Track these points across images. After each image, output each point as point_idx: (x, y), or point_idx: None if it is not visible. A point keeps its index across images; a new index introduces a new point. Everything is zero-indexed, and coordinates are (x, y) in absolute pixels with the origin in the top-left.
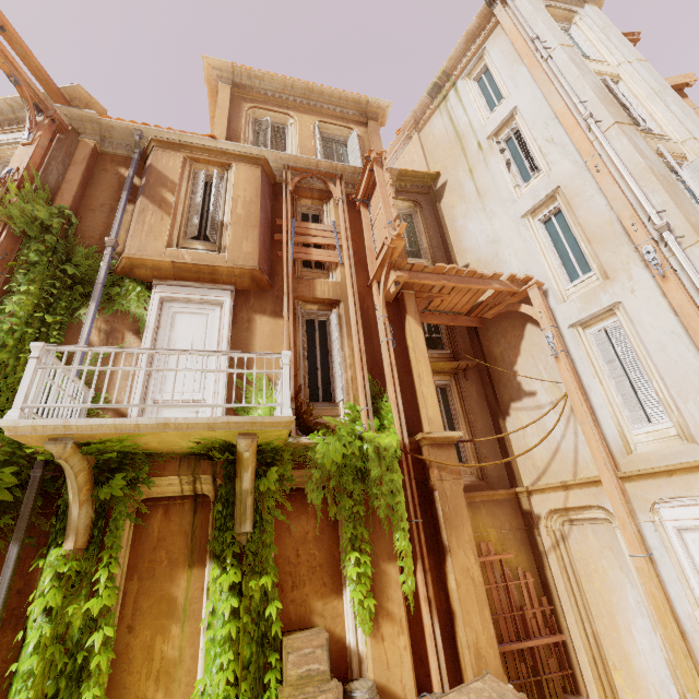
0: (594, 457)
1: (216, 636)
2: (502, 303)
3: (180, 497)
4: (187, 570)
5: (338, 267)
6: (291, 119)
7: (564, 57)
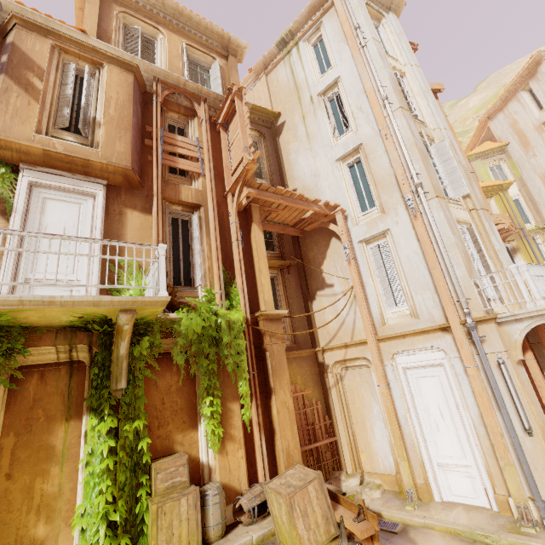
0: (365, 327)
1: (95, 470)
2: (318, 221)
3: (56, 364)
4: (64, 423)
5: (200, 177)
6: (160, 34)
7: (374, 49)
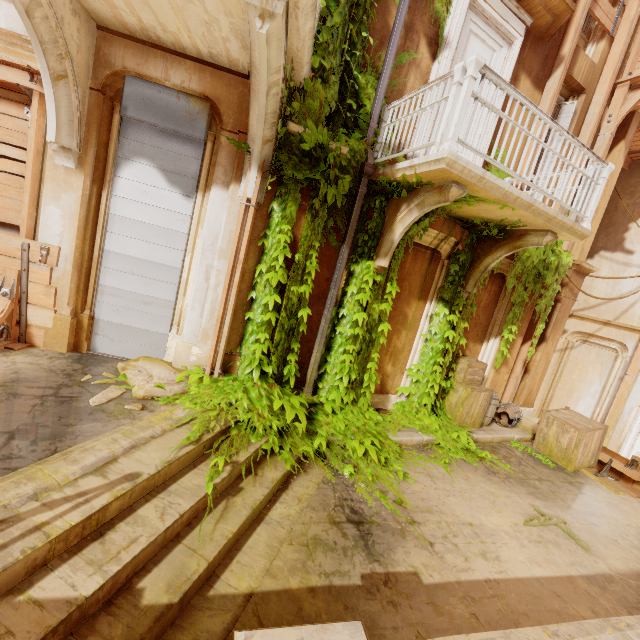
0: None
1: (435, 347)
2: None
3: (425, 247)
4: (416, 301)
5: (604, 38)
6: None
7: None
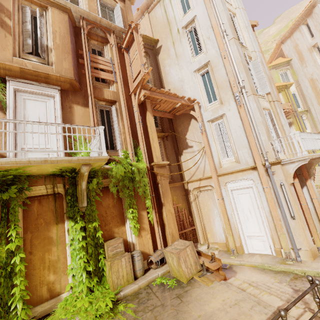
0: (211, 169)
1: (76, 247)
2: (184, 109)
3: (46, 195)
4: (55, 225)
5: (114, 83)
6: None
7: None
